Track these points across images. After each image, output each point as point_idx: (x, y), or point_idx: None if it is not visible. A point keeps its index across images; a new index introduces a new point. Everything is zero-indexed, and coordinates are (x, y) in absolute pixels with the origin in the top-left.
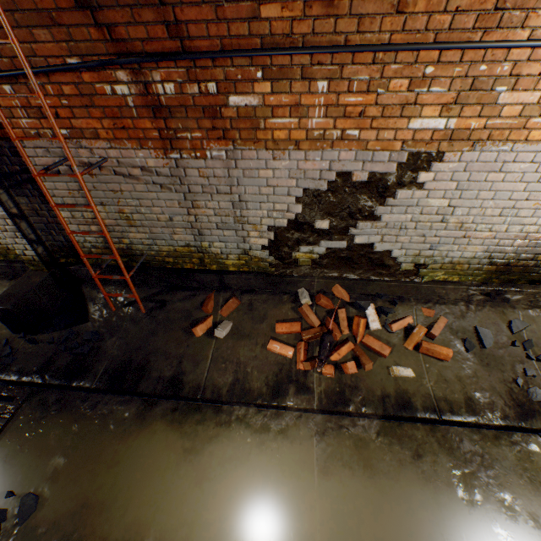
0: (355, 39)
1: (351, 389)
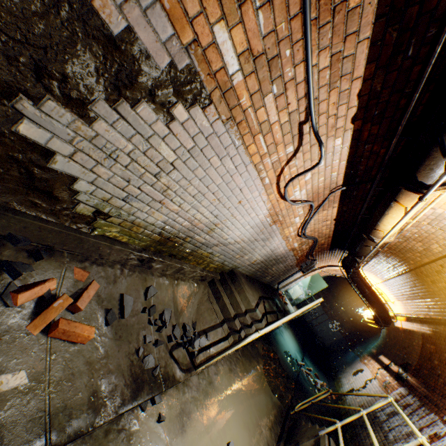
0: None
1: None
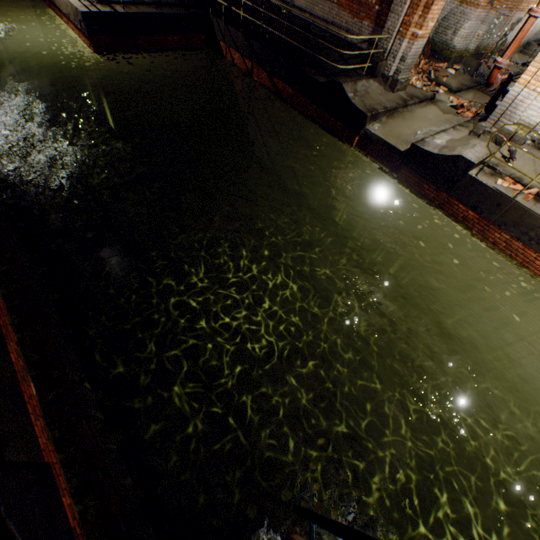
0: None
1: None
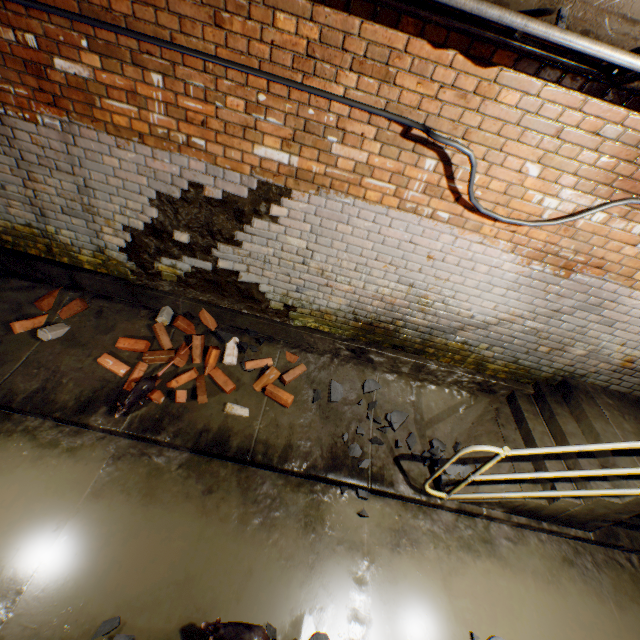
0: (182, 39)
1: (173, 418)
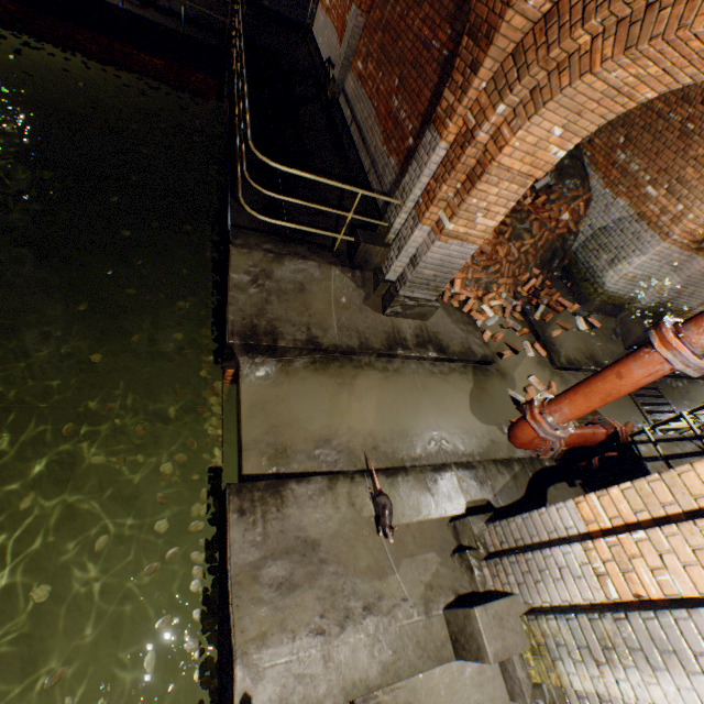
0: None
1: None
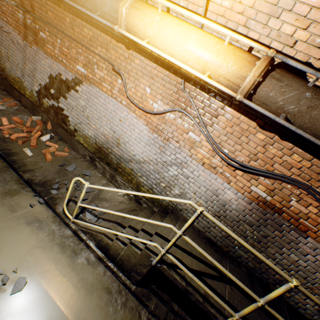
0: (66, 32)
1: (4, 141)
